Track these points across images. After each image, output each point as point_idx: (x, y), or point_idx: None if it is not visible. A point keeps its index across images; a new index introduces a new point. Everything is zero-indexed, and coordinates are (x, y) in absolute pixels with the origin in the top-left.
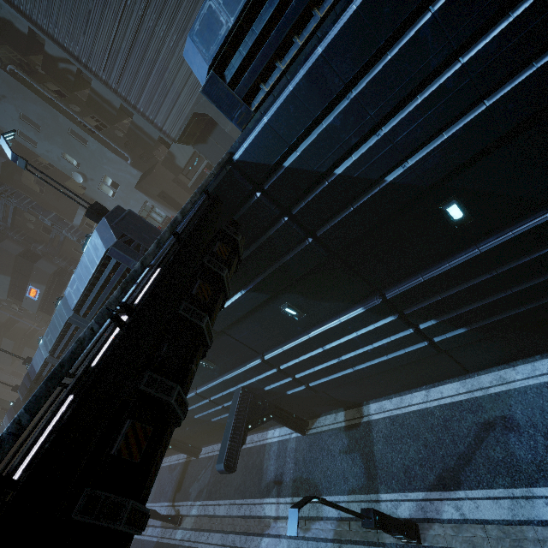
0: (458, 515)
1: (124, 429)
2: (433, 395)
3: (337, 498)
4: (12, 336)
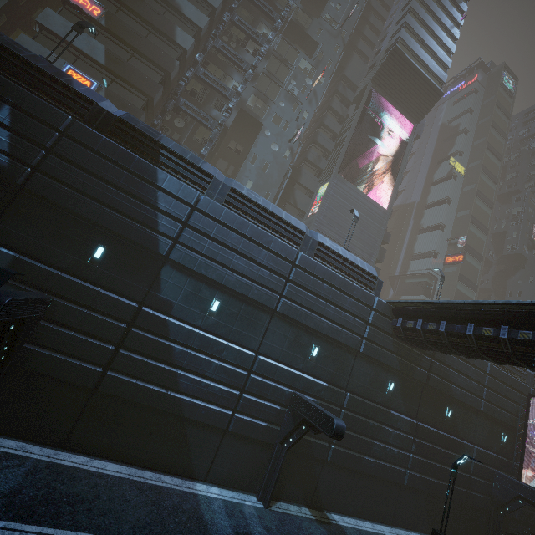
0: None
1: None
2: (377, 527)
3: None
4: None
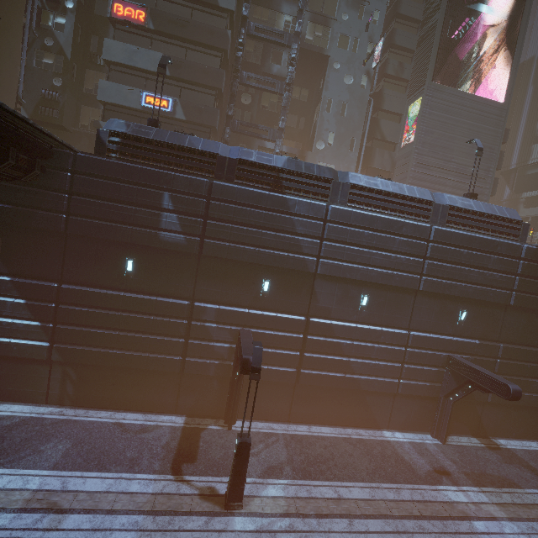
0: None
1: None
2: None
3: (533, 491)
4: None
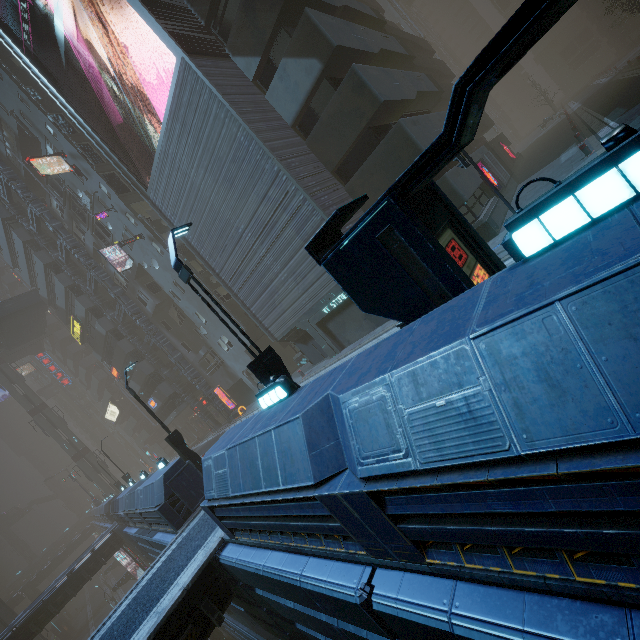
0: None
1: None
2: None
3: None
4: (137, 416)
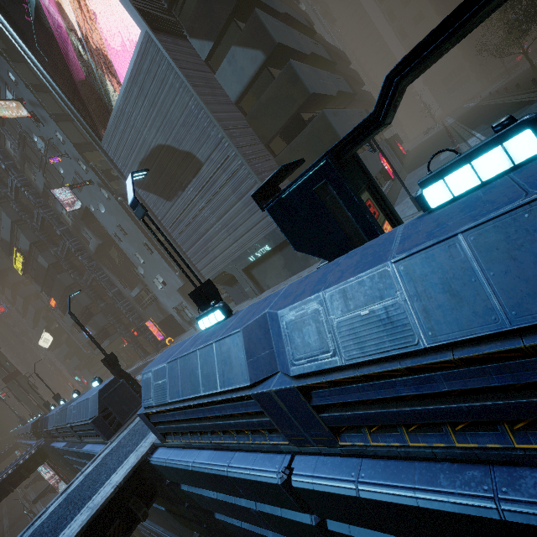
0: None
1: None
2: None
3: None
4: (70, 344)
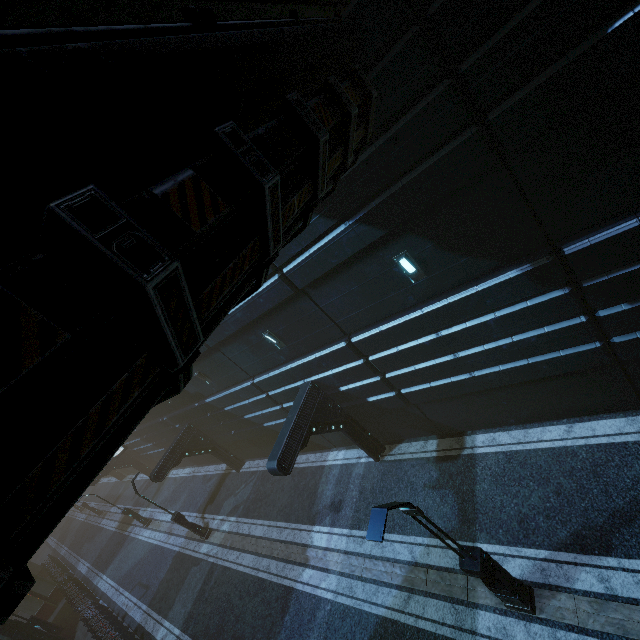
0: (602, 589)
1: (180, 176)
2: (579, 431)
3: (413, 539)
4: None
